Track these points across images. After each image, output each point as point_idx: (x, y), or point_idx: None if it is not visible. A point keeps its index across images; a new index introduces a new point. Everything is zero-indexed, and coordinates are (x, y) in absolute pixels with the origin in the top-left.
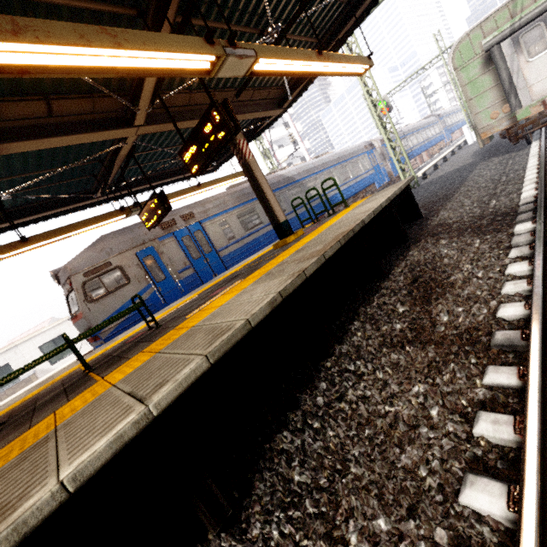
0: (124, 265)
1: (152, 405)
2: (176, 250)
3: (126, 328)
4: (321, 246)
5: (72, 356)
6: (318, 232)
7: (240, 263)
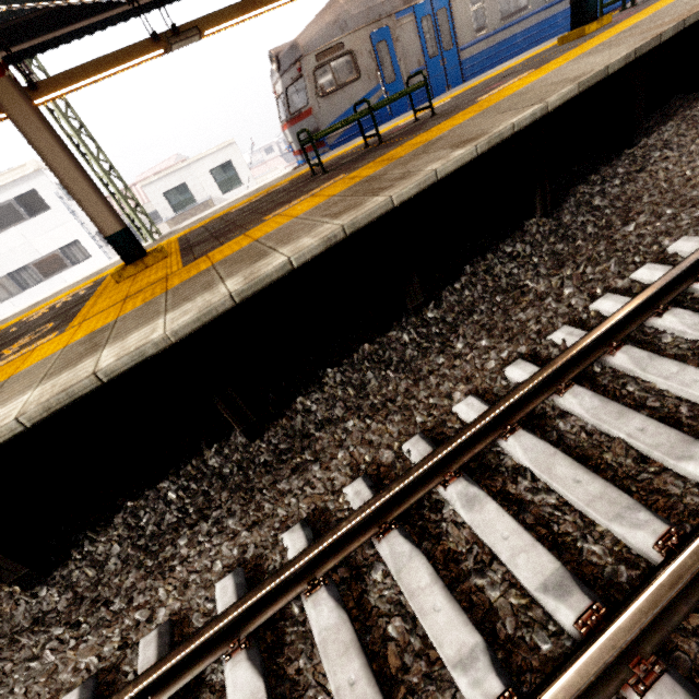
0: (356, 50)
1: (549, 103)
2: (412, 39)
3: (350, 138)
4: (675, 16)
5: (240, 190)
6: (649, 12)
7: (489, 72)
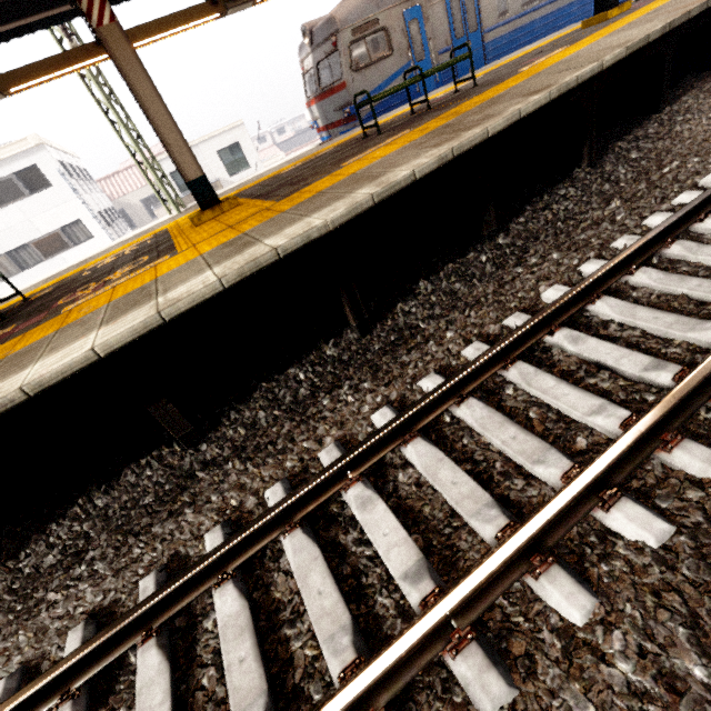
0: (390, 27)
1: (604, 62)
2: (442, 19)
3: (380, 114)
4: None
5: (248, 173)
6: None
7: (512, 54)
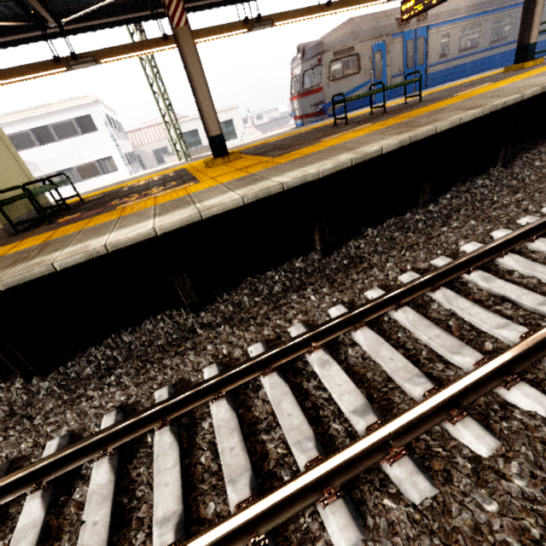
0: (361, 54)
1: (525, 95)
2: (399, 53)
3: (343, 112)
4: None
5: (234, 141)
6: None
7: (446, 84)
